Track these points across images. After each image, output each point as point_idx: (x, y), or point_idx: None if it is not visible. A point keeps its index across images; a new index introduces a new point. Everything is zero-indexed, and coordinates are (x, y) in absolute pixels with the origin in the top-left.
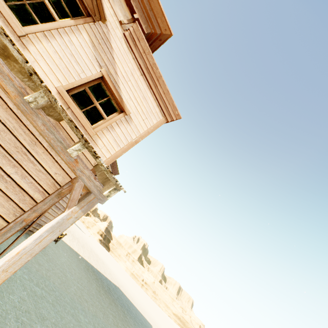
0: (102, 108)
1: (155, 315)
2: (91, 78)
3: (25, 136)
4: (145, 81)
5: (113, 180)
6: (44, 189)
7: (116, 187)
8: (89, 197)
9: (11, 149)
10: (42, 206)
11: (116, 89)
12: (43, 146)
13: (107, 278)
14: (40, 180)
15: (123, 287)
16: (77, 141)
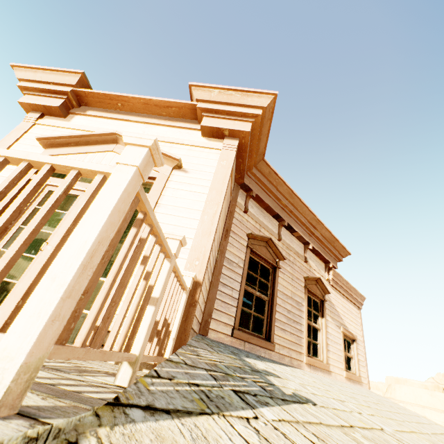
0: (344, 350)
1: None
2: (343, 343)
3: None
4: (345, 298)
5: None
6: None
7: None
8: None
9: None
10: None
11: (348, 331)
12: None
13: None
14: None
15: None
16: None
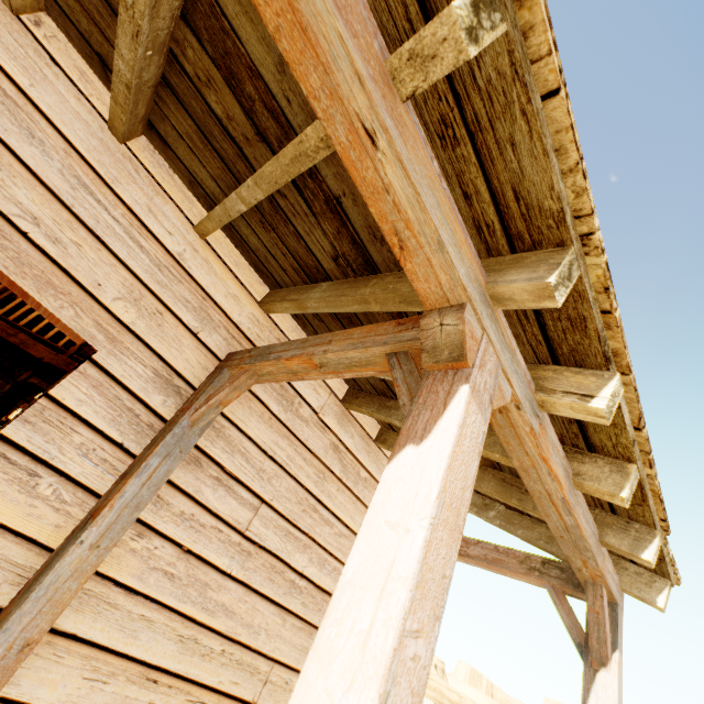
0: None
1: None
2: None
3: (307, 467)
4: None
5: (671, 573)
6: None
7: (672, 583)
8: (618, 616)
9: (292, 511)
10: None
11: None
12: (335, 474)
13: None
14: (344, 556)
15: None
16: (375, 434)
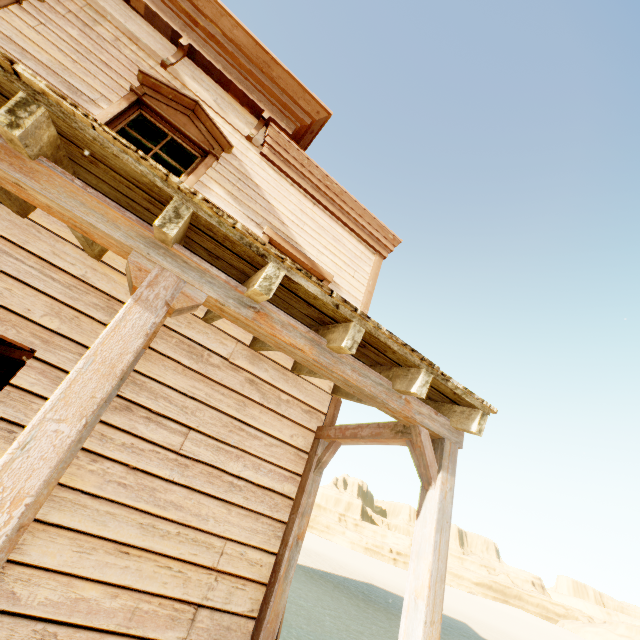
0: None
1: (452, 603)
2: None
3: (226, 399)
4: (323, 211)
5: (476, 403)
6: (291, 471)
7: (484, 411)
8: (446, 447)
9: (220, 433)
10: (307, 500)
11: (297, 249)
12: (255, 401)
13: (345, 576)
14: (278, 460)
15: (375, 579)
16: (291, 366)
